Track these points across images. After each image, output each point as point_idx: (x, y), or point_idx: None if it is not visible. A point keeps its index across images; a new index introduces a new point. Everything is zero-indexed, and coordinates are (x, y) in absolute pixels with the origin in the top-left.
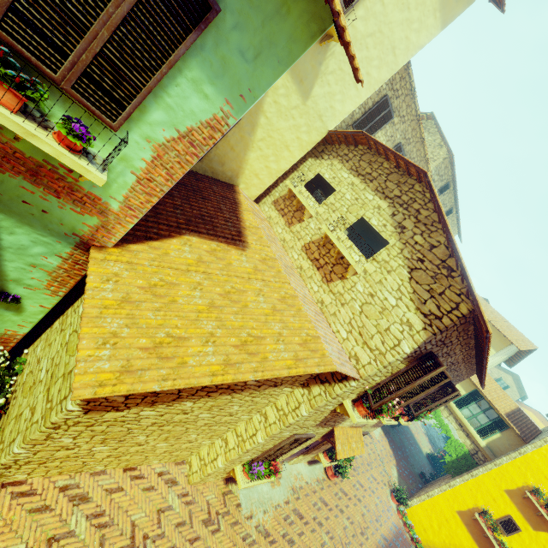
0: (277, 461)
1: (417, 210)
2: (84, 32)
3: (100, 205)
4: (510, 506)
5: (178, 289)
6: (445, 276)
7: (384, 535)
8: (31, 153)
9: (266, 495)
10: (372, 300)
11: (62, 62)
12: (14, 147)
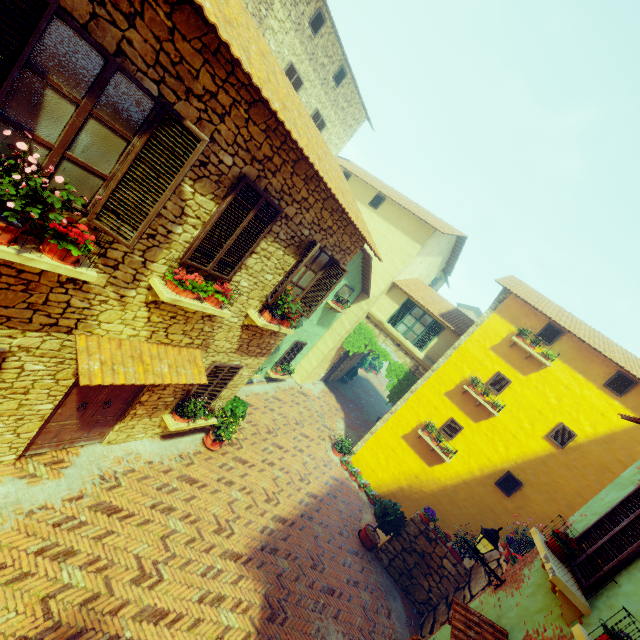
0: None
1: None
2: None
3: None
4: (451, 408)
5: None
6: None
7: (313, 493)
8: None
9: (2, 500)
10: None
11: None
12: None
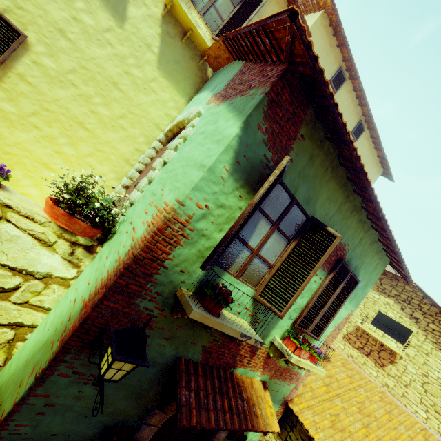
0: None
1: (418, 304)
2: (318, 311)
3: (298, 376)
4: None
5: (342, 419)
6: None
7: None
8: (284, 365)
9: None
10: (427, 379)
11: (310, 324)
12: (279, 365)
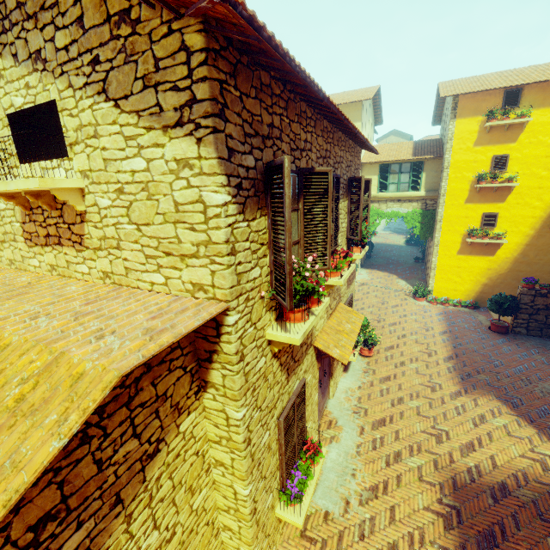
0: (308, 439)
1: (17, 5)
2: None
3: None
4: (478, 208)
5: None
6: (133, 34)
7: (441, 331)
8: None
9: (340, 458)
10: (126, 197)
11: None
12: None
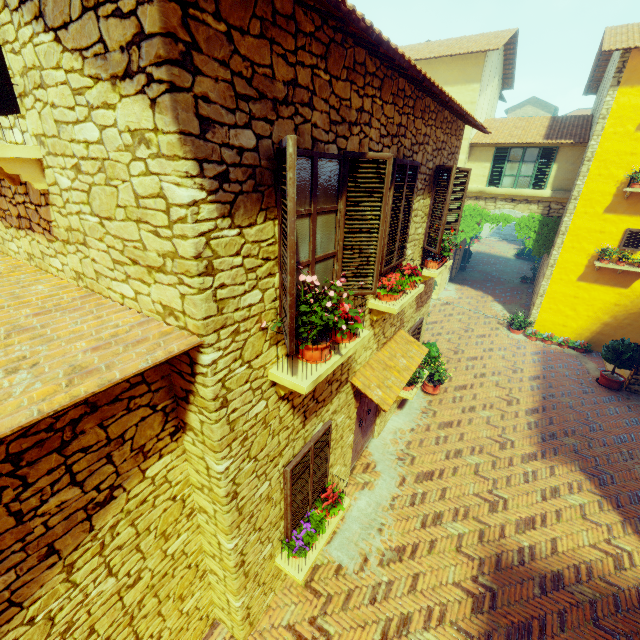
0: (328, 488)
1: None
2: None
3: None
4: (621, 220)
5: None
6: None
7: (532, 376)
8: None
9: (369, 508)
10: (84, 177)
11: None
12: None
